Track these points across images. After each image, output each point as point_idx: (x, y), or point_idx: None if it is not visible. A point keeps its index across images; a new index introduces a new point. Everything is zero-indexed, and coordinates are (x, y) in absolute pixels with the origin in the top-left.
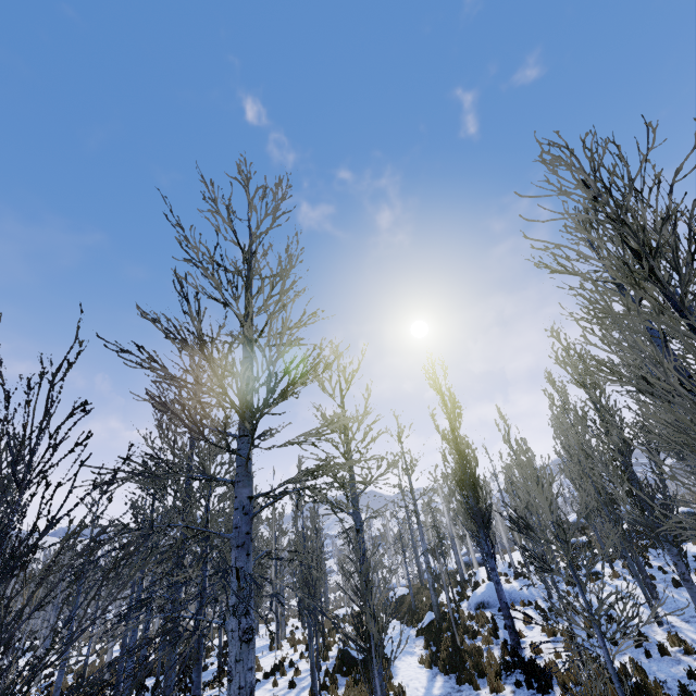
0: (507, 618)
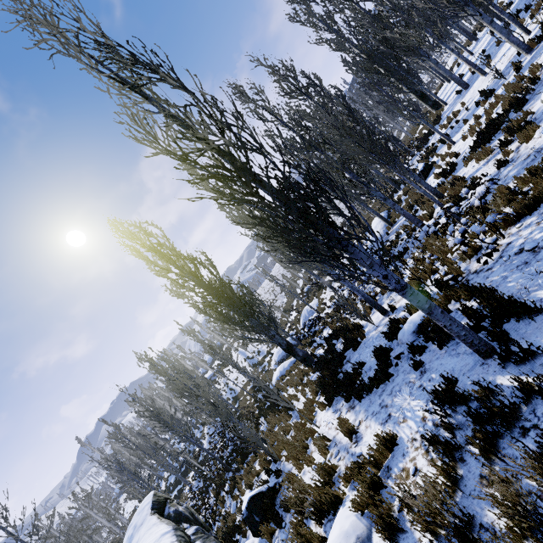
0: None
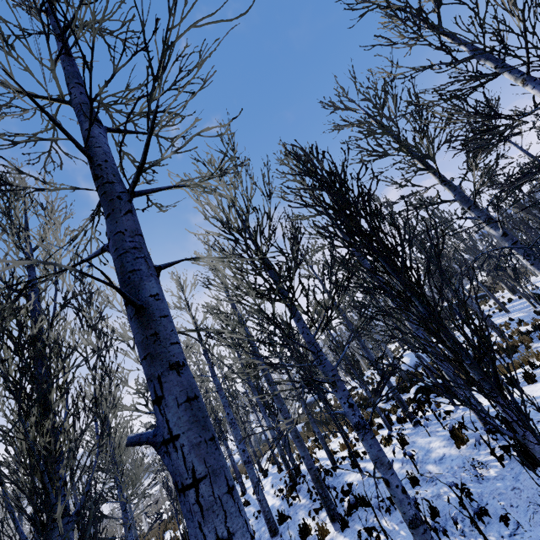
0: (493, 323)
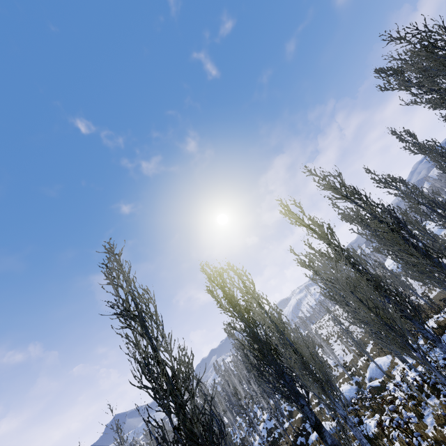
0: None
